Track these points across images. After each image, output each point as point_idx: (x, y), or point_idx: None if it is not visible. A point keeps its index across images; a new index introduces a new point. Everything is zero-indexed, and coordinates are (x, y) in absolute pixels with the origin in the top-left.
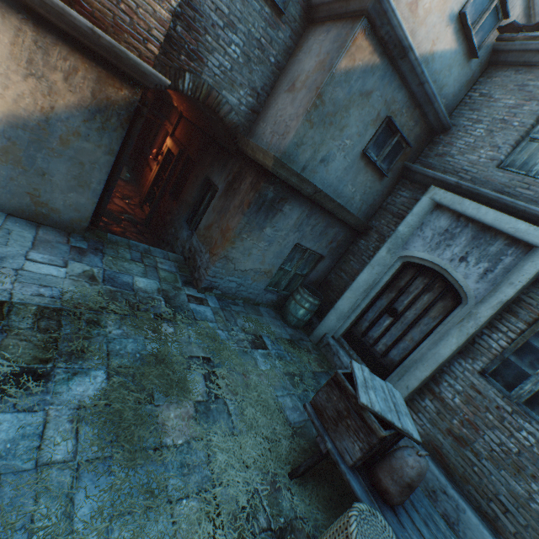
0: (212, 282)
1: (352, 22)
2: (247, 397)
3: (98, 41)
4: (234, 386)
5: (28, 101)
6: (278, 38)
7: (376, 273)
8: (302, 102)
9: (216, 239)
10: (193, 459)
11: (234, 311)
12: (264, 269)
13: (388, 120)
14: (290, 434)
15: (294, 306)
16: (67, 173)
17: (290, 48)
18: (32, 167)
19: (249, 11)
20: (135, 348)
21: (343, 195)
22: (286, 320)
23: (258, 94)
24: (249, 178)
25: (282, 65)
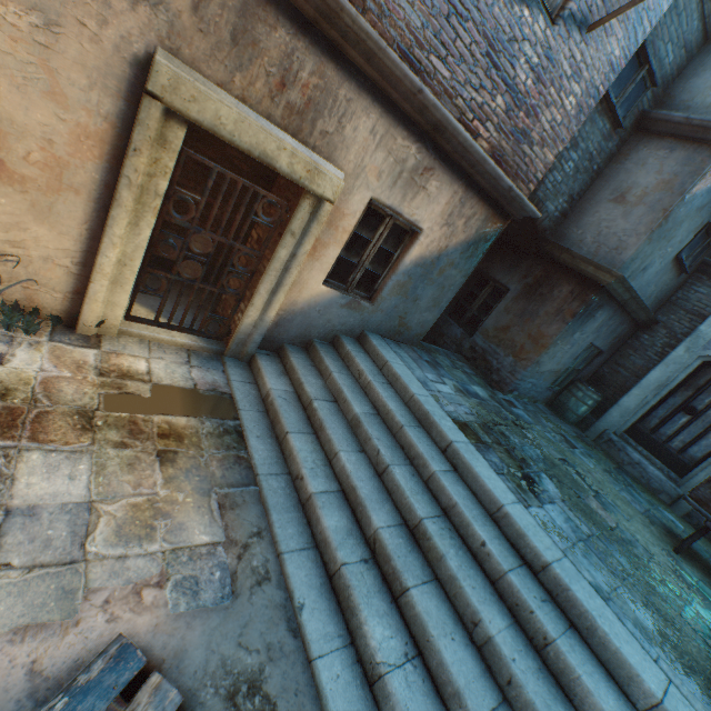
0: (516, 385)
1: (709, 150)
2: (608, 492)
3: (504, 192)
4: (595, 483)
5: (434, 244)
6: (606, 148)
7: (670, 371)
8: (642, 220)
9: (521, 343)
10: (628, 537)
11: (532, 411)
12: (556, 369)
13: (708, 226)
14: (648, 521)
15: (574, 404)
16: (430, 297)
17: (612, 154)
18: (411, 295)
19: (593, 130)
20: (534, 454)
21: (643, 295)
22: (564, 417)
23: (572, 199)
24: (566, 287)
25: (600, 170)
